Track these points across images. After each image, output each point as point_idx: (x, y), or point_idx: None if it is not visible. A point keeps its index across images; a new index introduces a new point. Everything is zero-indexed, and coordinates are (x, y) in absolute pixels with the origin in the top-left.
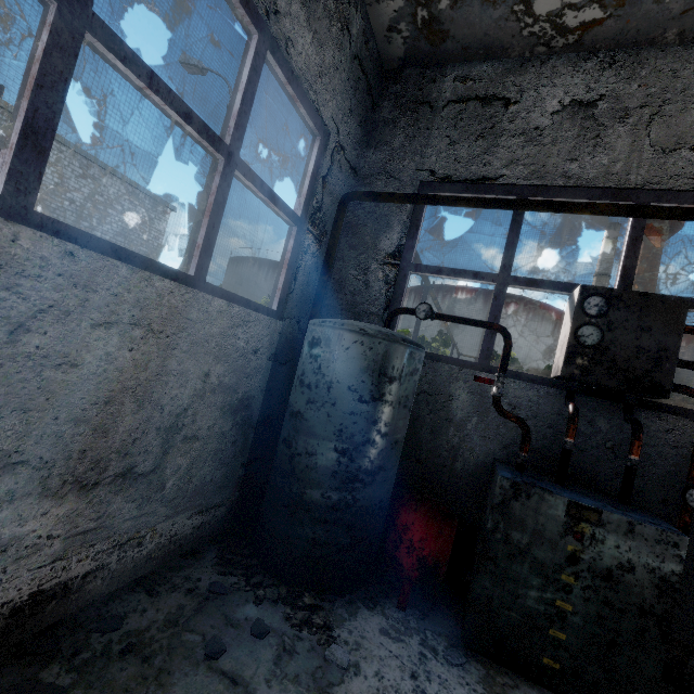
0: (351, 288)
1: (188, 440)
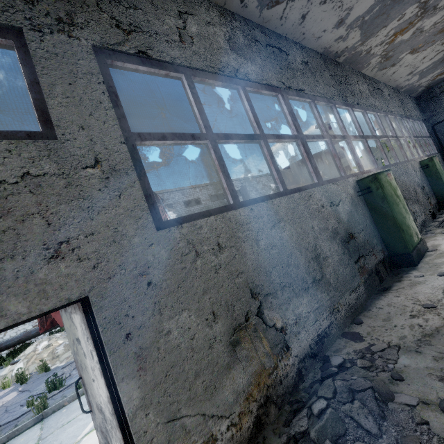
0: (443, 139)
1: None
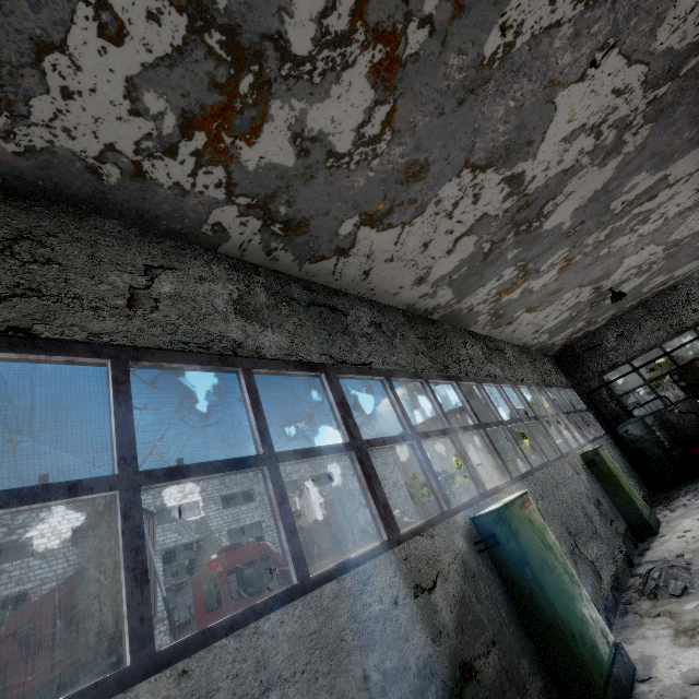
0: (608, 414)
1: (628, 468)
